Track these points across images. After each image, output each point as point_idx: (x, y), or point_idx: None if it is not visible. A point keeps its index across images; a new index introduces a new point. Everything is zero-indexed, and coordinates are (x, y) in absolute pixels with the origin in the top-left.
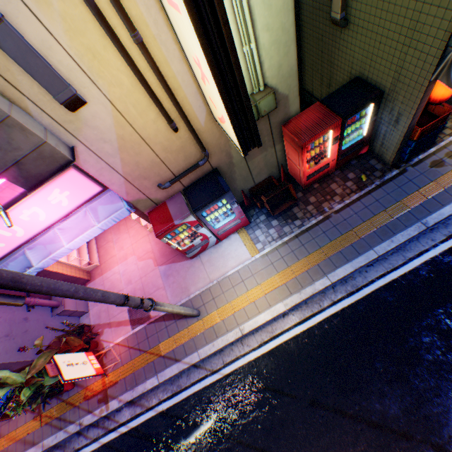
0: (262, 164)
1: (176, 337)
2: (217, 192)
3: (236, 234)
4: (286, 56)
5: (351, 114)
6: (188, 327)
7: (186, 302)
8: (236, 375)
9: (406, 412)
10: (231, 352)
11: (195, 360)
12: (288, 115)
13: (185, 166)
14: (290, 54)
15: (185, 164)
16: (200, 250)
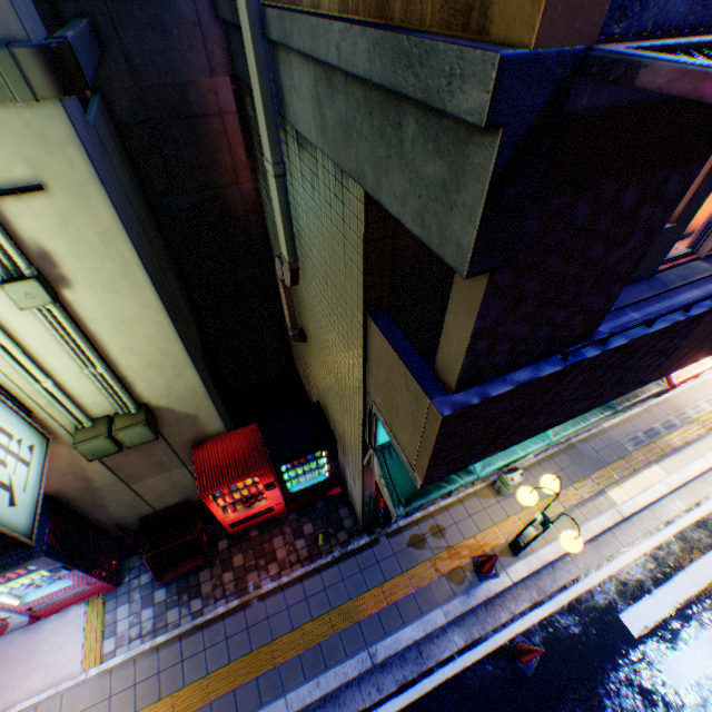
0: (166, 486)
1: None
2: (18, 551)
3: (82, 606)
4: (181, 377)
5: (288, 460)
6: None
7: None
8: None
9: None
10: None
11: None
12: (206, 433)
13: None
14: (189, 376)
15: None
16: None
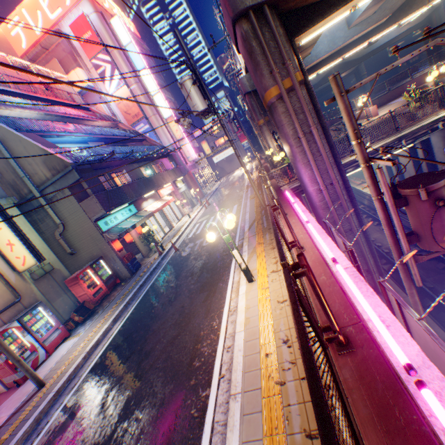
0: (64, 305)
1: (23, 413)
2: (33, 306)
3: (63, 343)
4: (51, 255)
5: (94, 263)
6: (36, 397)
7: (29, 395)
8: (93, 368)
9: (175, 289)
10: (84, 368)
11: (52, 395)
12: (66, 277)
13: (5, 307)
14: (53, 255)
15: (5, 305)
16: (32, 366)
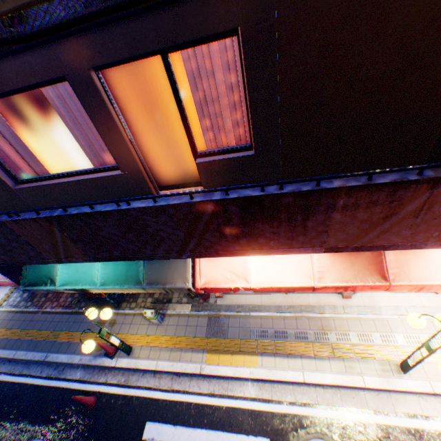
0: None
1: None
2: None
3: (11, 287)
4: None
5: None
6: None
7: None
8: None
9: None
10: None
11: None
12: None
13: None
14: None
15: None
16: None
